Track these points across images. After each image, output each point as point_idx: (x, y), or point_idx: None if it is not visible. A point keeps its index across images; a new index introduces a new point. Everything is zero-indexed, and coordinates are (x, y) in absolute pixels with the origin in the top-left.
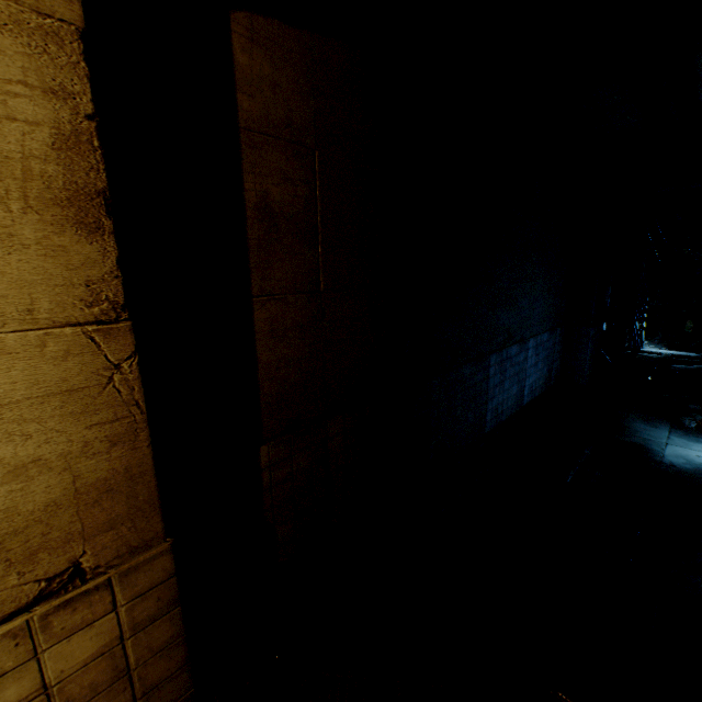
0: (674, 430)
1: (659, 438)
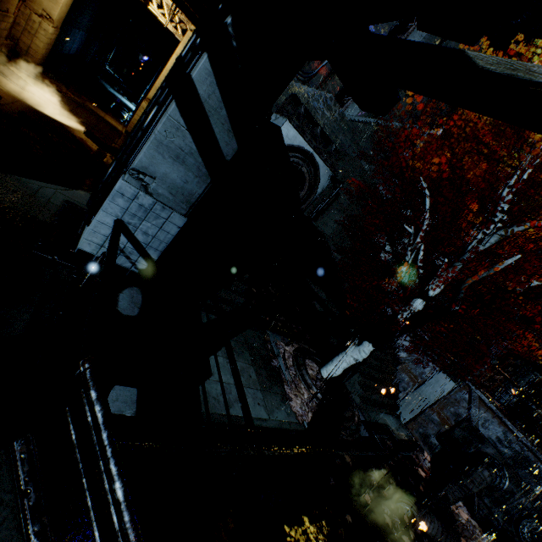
0: (112, 88)
1: (108, 87)
